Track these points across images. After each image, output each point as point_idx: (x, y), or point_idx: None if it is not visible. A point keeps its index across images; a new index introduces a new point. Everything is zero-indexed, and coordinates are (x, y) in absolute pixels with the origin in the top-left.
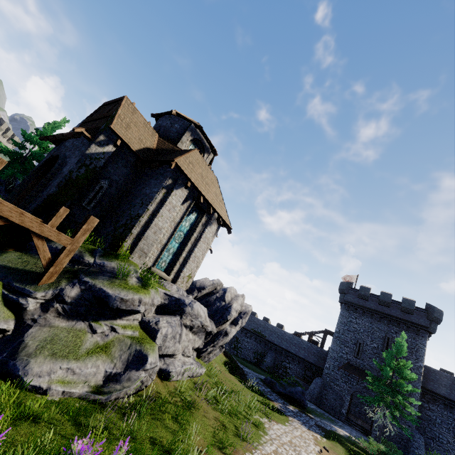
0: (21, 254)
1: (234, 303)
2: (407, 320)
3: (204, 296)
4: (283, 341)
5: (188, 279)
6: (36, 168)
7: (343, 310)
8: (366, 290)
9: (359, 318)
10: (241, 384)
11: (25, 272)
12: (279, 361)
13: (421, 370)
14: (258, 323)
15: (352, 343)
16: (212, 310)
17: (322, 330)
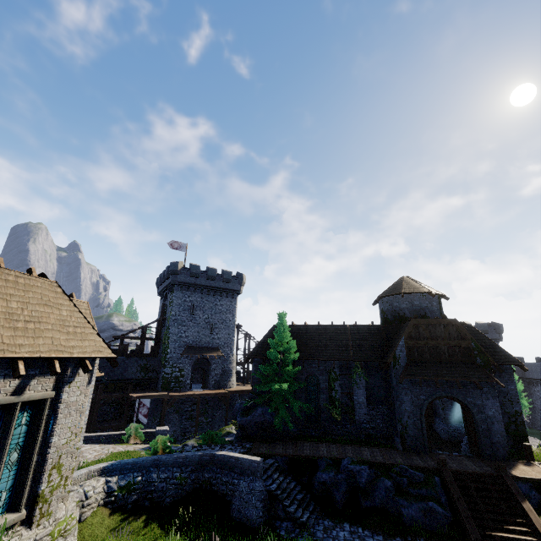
0: None
1: None
2: None
3: None
4: None
5: None
6: (424, 412)
7: None
8: None
9: None
10: None
11: None
12: None
13: None
14: None
15: None
16: None
17: None
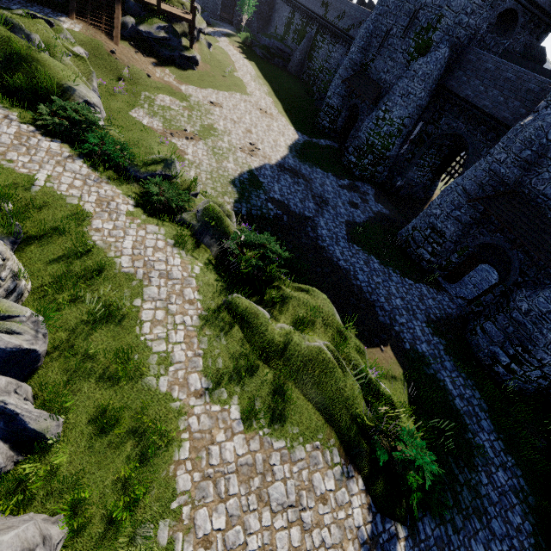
0: (174, 25)
1: None
2: None
3: None
4: None
5: None
6: None
7: None
8: None
9: None
10: None
11: (184, 33)
12: None
13: None
14: None
15: None
16: None
17: None
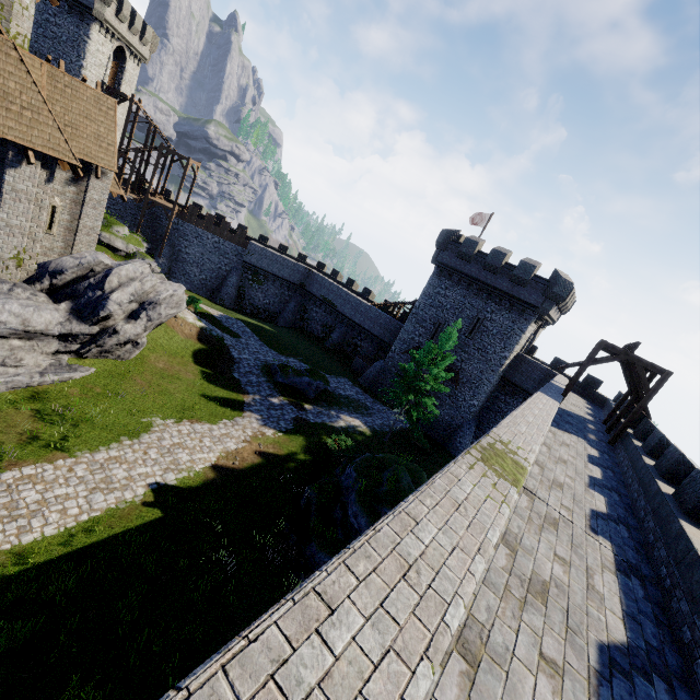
0: None
1: (116, 292)
2: (512, 296)
3: (75, 283)
4: (357, 314)
5: (17, 262)
6: None
7: (432, 276)
8: (471, 246)
9: (450, 290)
10: (200, 377)
11: None
12: (349, 338)
13: (504, 362)
14: (329, 289)
15: (430, 323)
16: (79, 303)
17: (411, 302)
